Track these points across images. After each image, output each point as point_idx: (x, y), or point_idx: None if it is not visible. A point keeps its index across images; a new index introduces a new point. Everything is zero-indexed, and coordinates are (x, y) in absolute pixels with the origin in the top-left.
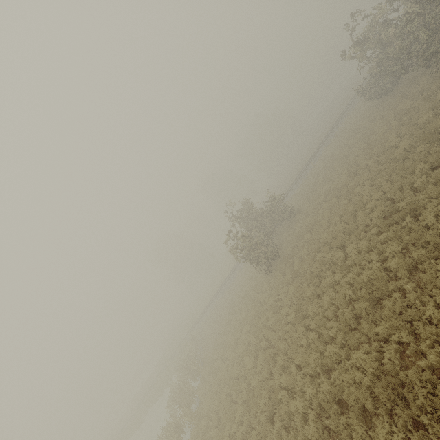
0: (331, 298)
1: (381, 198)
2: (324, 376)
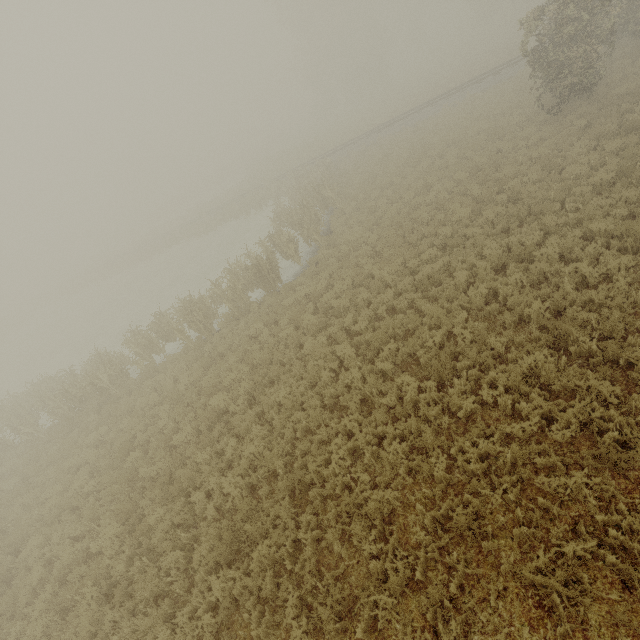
0: None
1: None
2: None
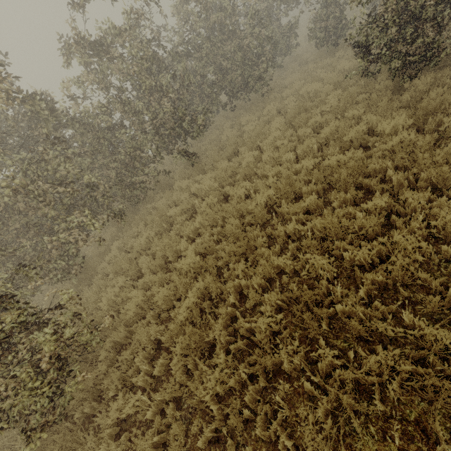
0: None
1: None
2: None
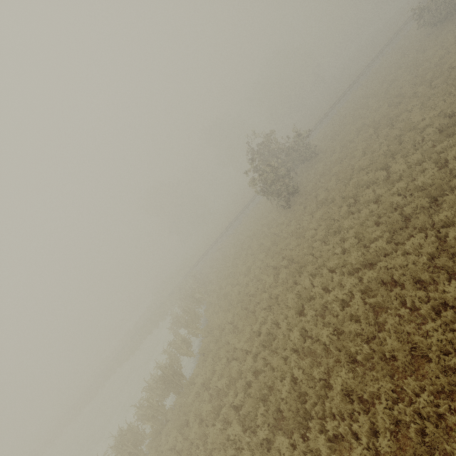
0: (370, 212)
1: (436, 116)
2: (365, 270)
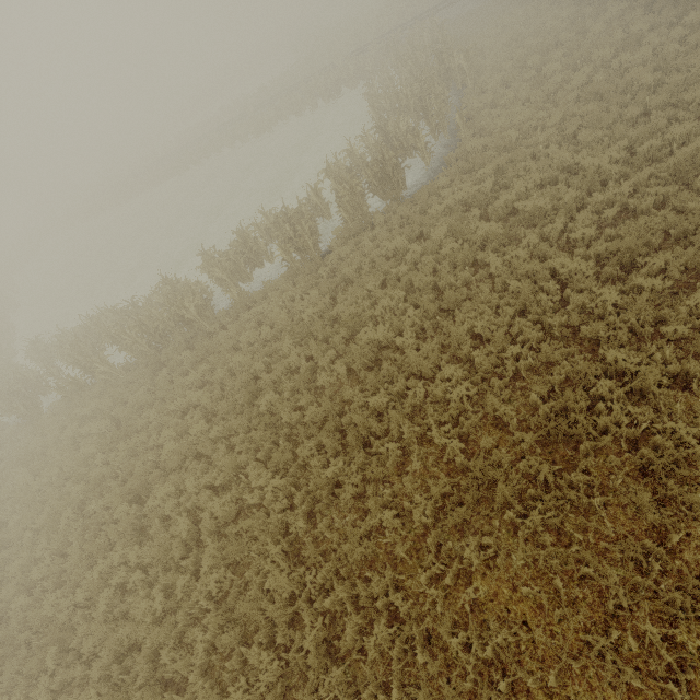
0: None
1: None
2: None
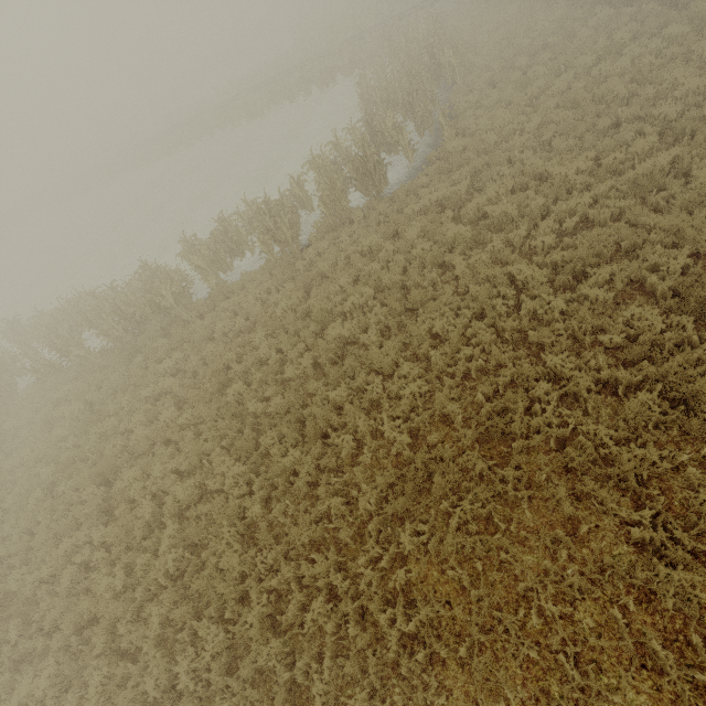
0: None
1: None
2: None
